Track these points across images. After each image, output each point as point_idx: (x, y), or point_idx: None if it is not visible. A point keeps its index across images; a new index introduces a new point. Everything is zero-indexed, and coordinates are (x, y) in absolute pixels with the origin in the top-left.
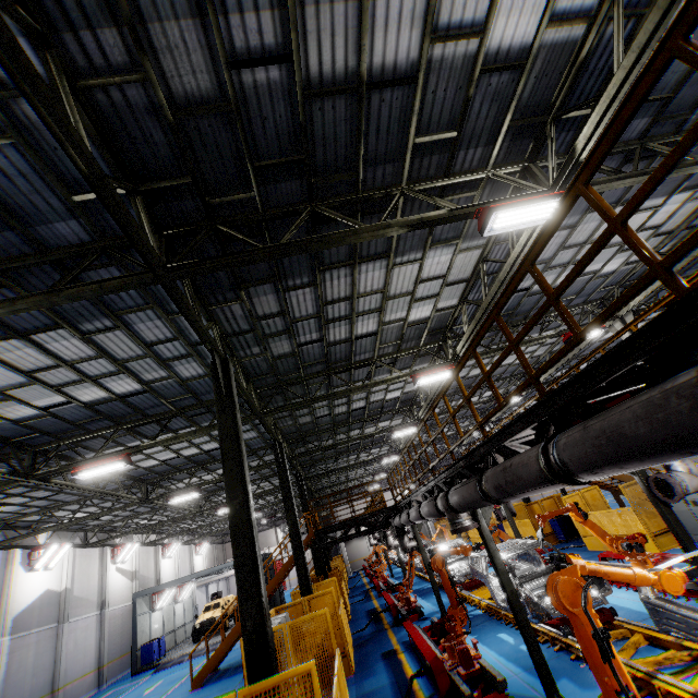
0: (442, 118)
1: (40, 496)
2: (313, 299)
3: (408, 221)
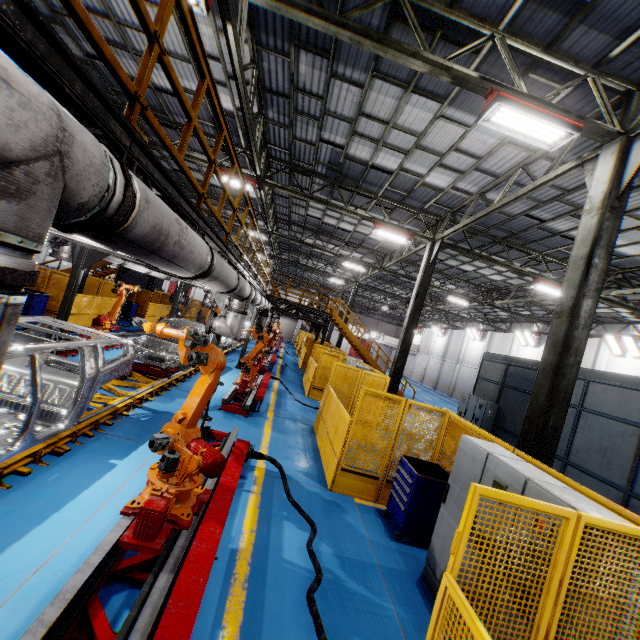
0: None
1: None
2: None
3: None
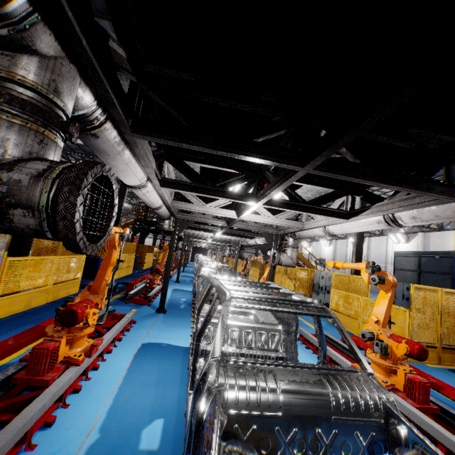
0: None
1: None
2: None
3: None
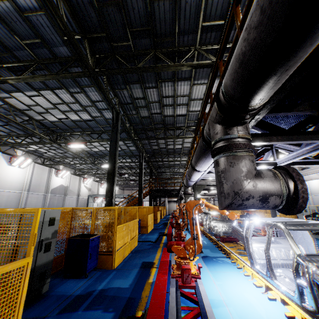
0: (216, 13)
1: (60, 152)
2: (157, 94)
3: (192, 64)
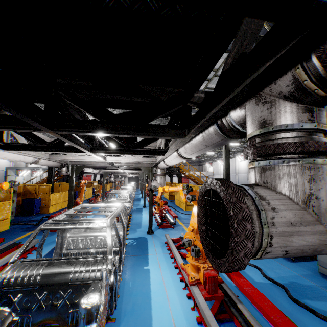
0: None
1: None
2: None
3: None
